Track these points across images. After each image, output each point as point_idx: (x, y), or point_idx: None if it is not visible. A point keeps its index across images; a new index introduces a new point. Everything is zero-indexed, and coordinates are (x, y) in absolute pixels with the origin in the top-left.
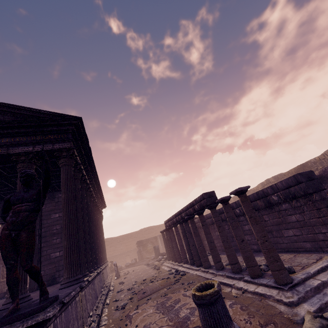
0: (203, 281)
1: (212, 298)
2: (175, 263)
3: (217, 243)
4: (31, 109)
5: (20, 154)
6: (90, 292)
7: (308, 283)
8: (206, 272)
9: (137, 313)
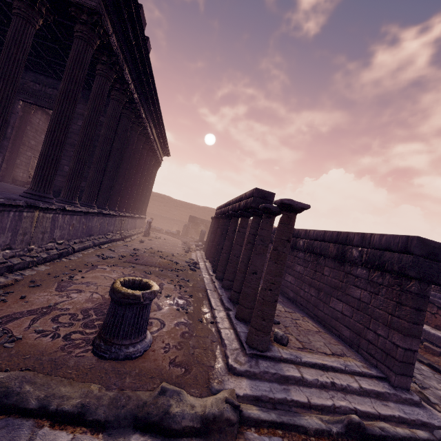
0: (199, 287)
1: (124, 299)
2: (204, 257)
3: None
4: None
5: None
6: (75, 223)
7: (282, 366)
8: (213, 282)
9: (102, 269)
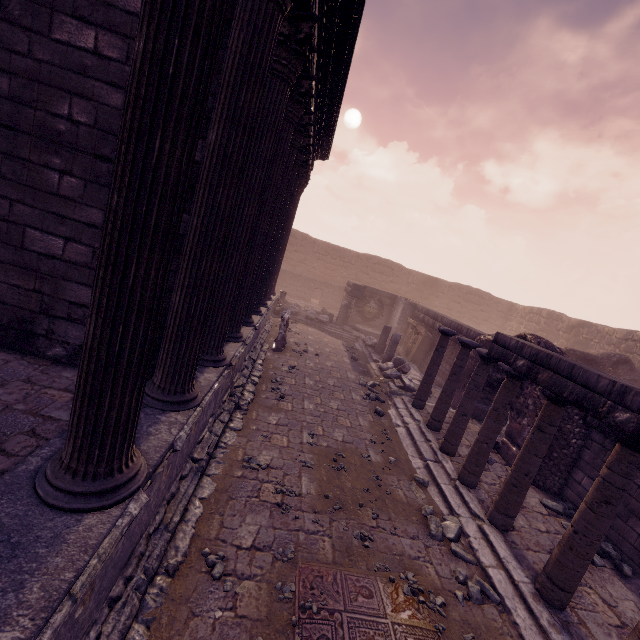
0: None
1: None
2: (442, 458)
3: None
4: None
5: None
6: None
7: None
8: None
9: None
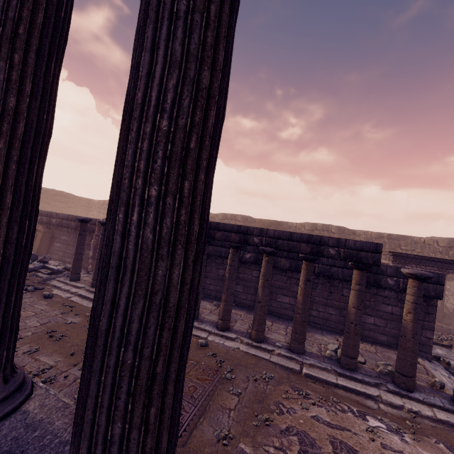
0: (286, 373)
1: None
2: None
3: (211, 285)
4: None
5: None
6: None
7: None
8: (268, 351)
9: None
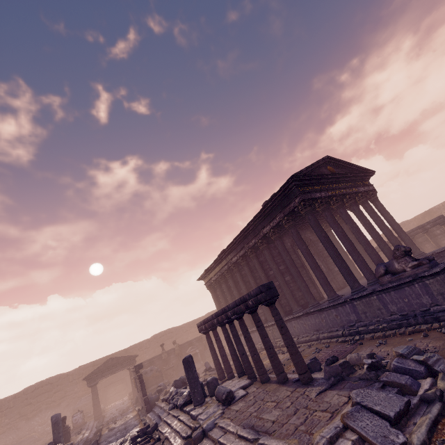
0: None
1: None
2: None
3: None
4: (356, 166)
5: (361, 192)
6: None
7: None
8: None
9: None
